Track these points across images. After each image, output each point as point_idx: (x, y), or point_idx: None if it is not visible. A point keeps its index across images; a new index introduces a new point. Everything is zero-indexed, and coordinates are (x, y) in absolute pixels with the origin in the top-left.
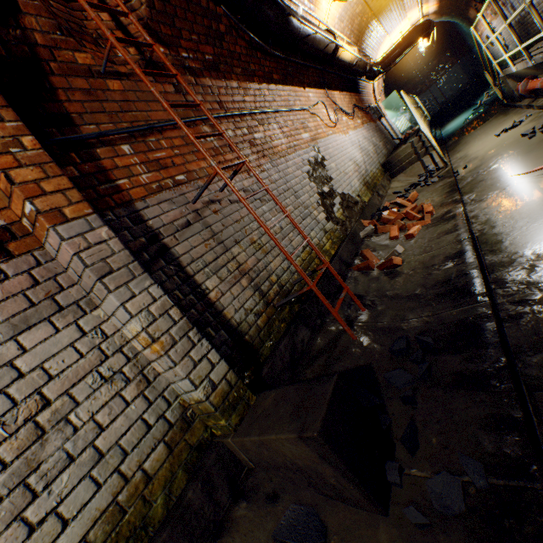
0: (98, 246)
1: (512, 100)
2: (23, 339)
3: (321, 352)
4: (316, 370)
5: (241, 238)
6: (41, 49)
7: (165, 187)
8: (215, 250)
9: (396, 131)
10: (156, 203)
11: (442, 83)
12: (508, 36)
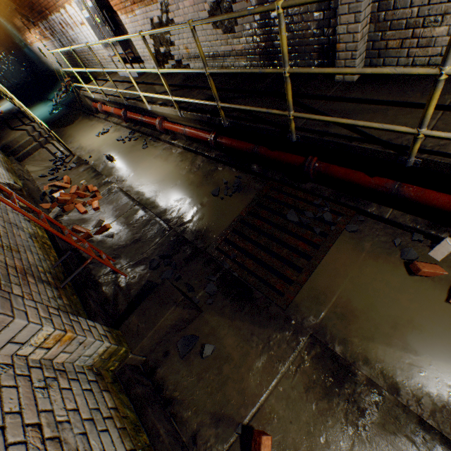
0: None
1: (91, 111)
2: None
3: (117, 294)
4: (125, 302)
5: None
6: None
7: None
8: None
9: None
10: None
11: (2, 68)
12: (61, 58)
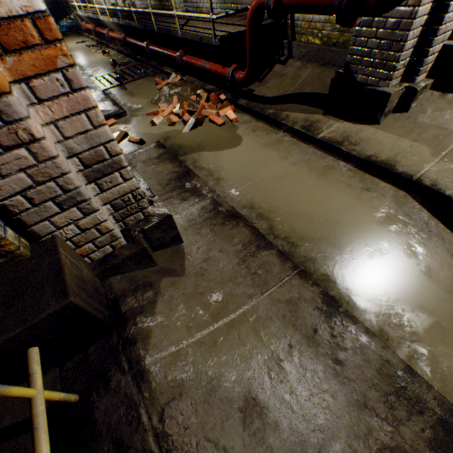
0: None
1: (81, 31)
2: None
3: None
4: None
5: None
6: None
7: None
8: None
9: None
10: None
11: None
12: None
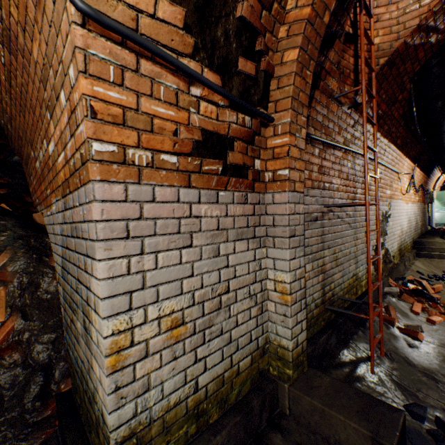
0: (296, 215)
1: None
2: (236, 244)
3: (344, 364)
4: (339, 376)
5: (331, 246)
6: (323, 71)
7: (318, 187)
8: (318, 245)
9: (433, 220)
10: (311, 195)
11: None
12: None
